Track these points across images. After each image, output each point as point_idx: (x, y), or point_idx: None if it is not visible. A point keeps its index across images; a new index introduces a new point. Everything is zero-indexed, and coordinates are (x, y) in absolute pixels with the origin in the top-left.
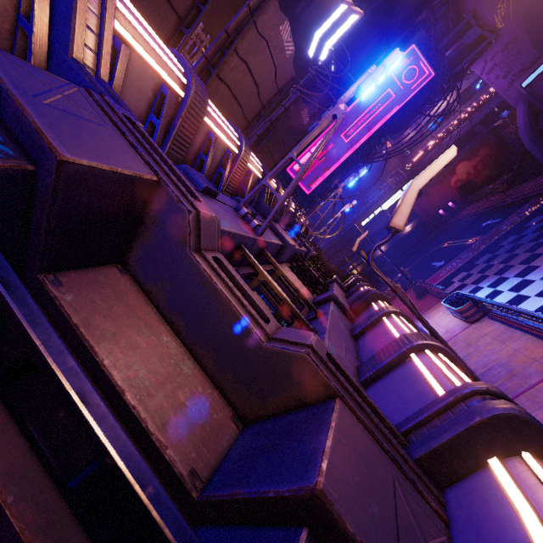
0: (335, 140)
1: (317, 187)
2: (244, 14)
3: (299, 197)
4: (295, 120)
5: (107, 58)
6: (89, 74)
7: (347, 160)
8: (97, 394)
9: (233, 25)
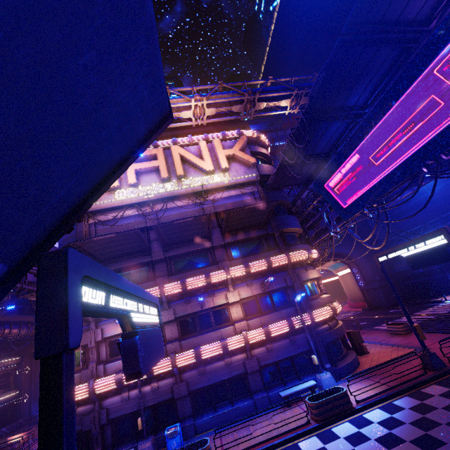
0: (363, 162)
1: (352, 204)
2: (157, 231)
3: (338, 209)
4: (247, 210)
5: (93, 320)
6: (91, 325)
7: (380, 183)
8: (81, 359)
9: (157, 233)
